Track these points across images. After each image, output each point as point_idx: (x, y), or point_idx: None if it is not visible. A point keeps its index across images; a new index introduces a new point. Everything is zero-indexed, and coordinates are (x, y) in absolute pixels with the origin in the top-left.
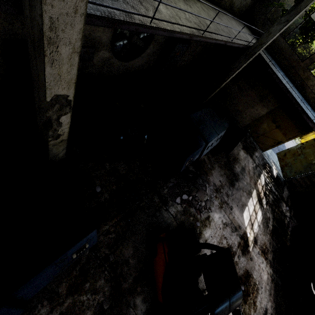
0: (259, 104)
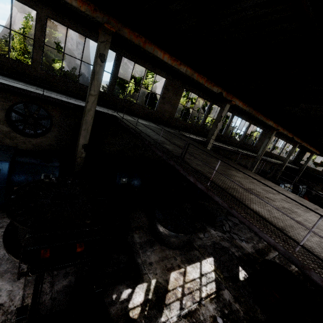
0: (315, 186)
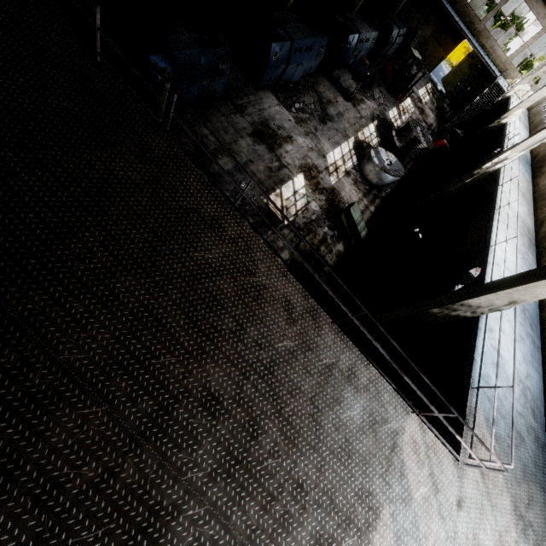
0: (425, 26)
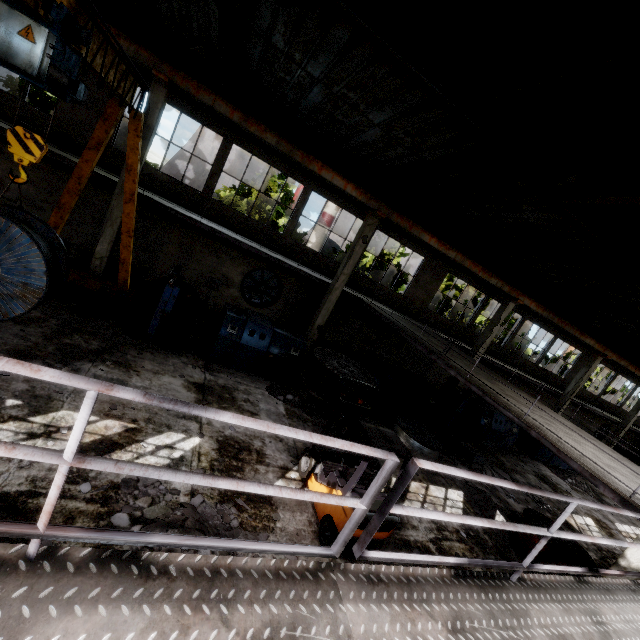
0: None
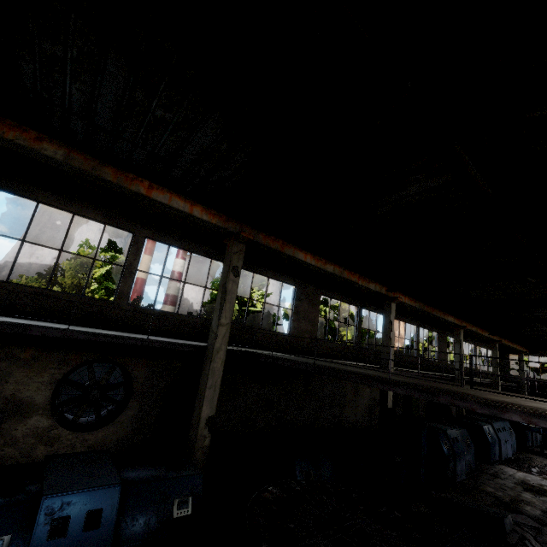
0: None
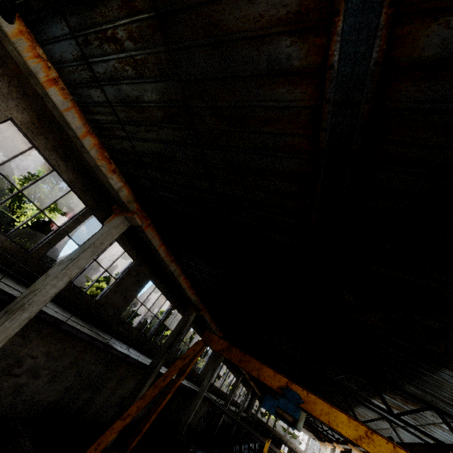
0: None
